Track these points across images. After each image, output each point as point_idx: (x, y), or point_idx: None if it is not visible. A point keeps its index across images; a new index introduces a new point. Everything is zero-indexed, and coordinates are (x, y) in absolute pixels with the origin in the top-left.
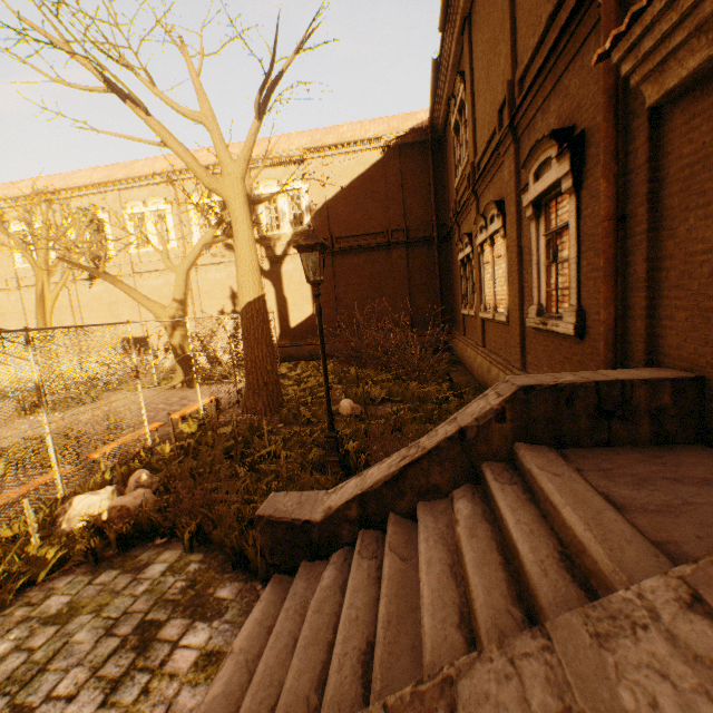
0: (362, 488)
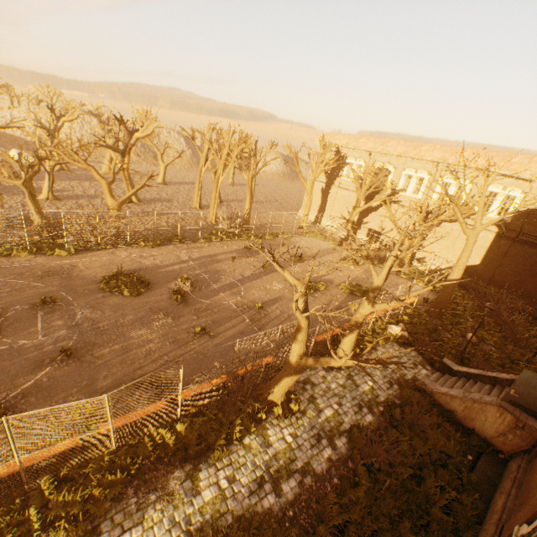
0: (467, 371)
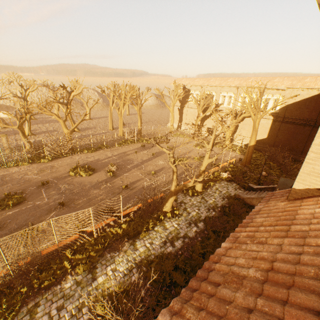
0: (260, 187)
